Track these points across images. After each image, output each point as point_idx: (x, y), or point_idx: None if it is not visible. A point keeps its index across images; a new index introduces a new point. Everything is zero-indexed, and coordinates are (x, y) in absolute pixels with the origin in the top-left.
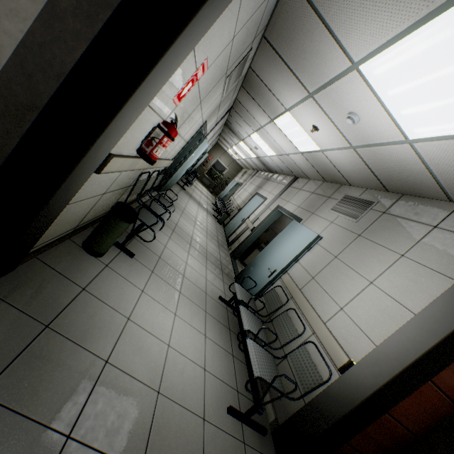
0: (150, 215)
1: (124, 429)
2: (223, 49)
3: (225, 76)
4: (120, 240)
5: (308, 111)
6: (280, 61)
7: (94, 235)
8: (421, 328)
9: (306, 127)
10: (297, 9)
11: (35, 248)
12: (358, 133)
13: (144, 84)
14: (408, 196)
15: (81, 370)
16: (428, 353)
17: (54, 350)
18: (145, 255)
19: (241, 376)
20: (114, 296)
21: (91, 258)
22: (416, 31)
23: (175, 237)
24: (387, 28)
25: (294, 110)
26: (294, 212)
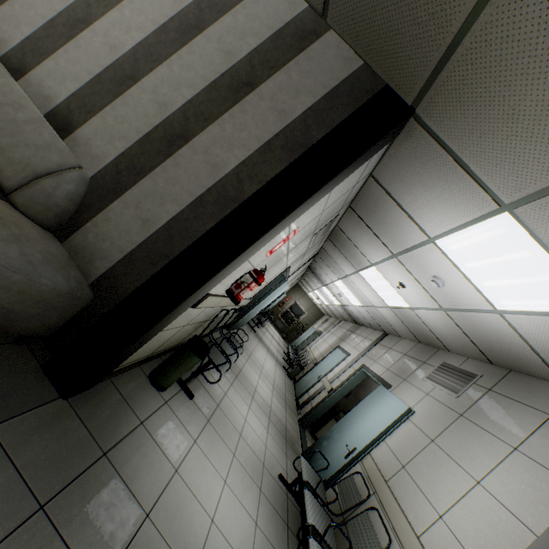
0: (219, 353)
1: None
2: (313, 219)
3: (312, 234)
4: (183, 377)
5: (393, 268)
6: (364, 225)
7: (164, 366)
8: None
9: (393, 282)
10: (377, 194)
11: (115, 369)
12: (446, 296)
13: (250, 248)
14: (516, 372)
15: (123, 515)
16: None
17: (106, 482)
18: (203, 398)
19: None
20: (167, 439)
21: (154, 390)
22: (476, 225)
23: (237, 385)
24: (452, 219)
25: (379, 265)
26: (382, 375)
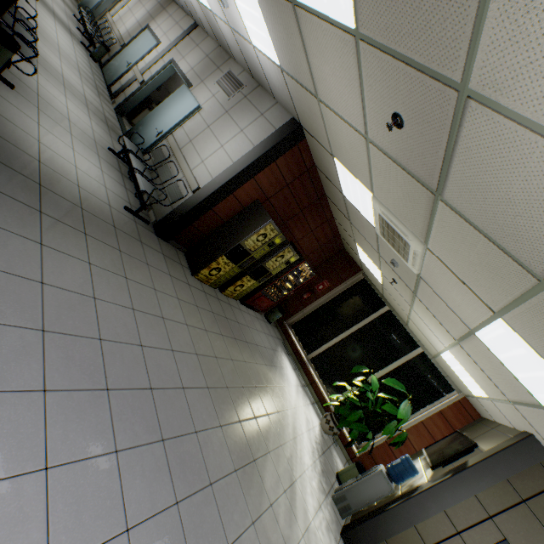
0: (19, 41)
1: (67, 193)
2: None
3: None
4: None
5: None
6: None
7: None
8: (233, 169)
9: None
10: None
11: None
12: (231, 18)
13: None
14: (261, 87)
15: (28, 161)
16: (231, 180)
17: (5, 145)
18: (22, 89)
19: (133, 199)
20: (19, 122)
21: None
22: None
23: (44, 73)
24: None
25: None
26: (187, 75)
